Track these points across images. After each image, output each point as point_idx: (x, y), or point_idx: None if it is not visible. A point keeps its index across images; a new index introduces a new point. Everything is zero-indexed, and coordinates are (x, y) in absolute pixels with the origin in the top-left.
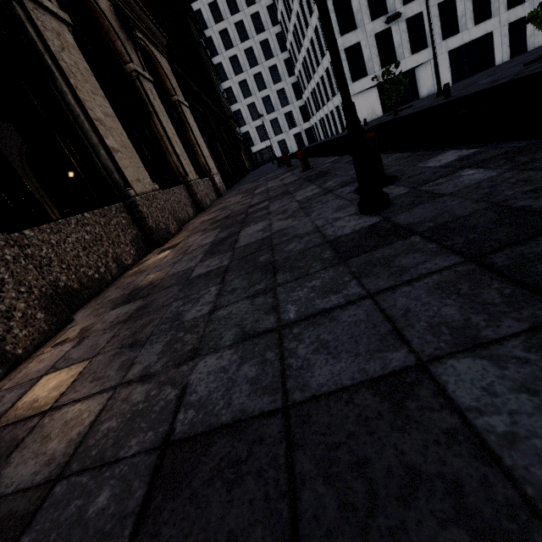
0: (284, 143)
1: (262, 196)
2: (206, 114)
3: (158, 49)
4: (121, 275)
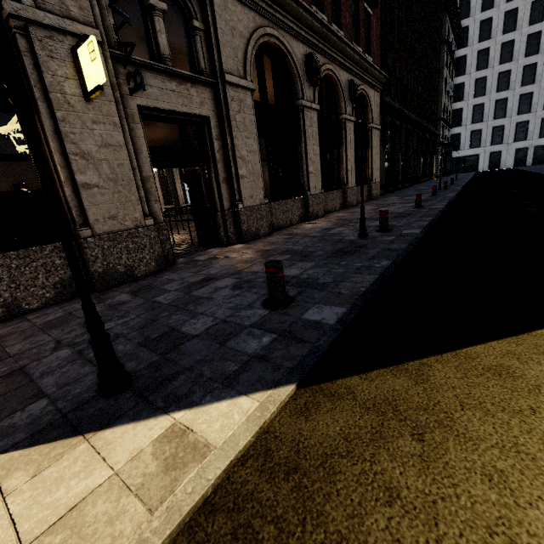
0: (497, 155)
1: (373, 215)
2: (401, 127)
3: (375, 88)
4: (289, 227)
